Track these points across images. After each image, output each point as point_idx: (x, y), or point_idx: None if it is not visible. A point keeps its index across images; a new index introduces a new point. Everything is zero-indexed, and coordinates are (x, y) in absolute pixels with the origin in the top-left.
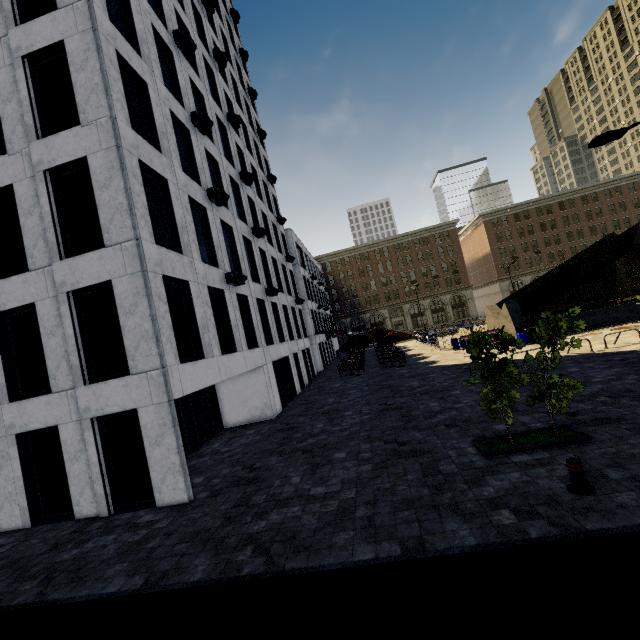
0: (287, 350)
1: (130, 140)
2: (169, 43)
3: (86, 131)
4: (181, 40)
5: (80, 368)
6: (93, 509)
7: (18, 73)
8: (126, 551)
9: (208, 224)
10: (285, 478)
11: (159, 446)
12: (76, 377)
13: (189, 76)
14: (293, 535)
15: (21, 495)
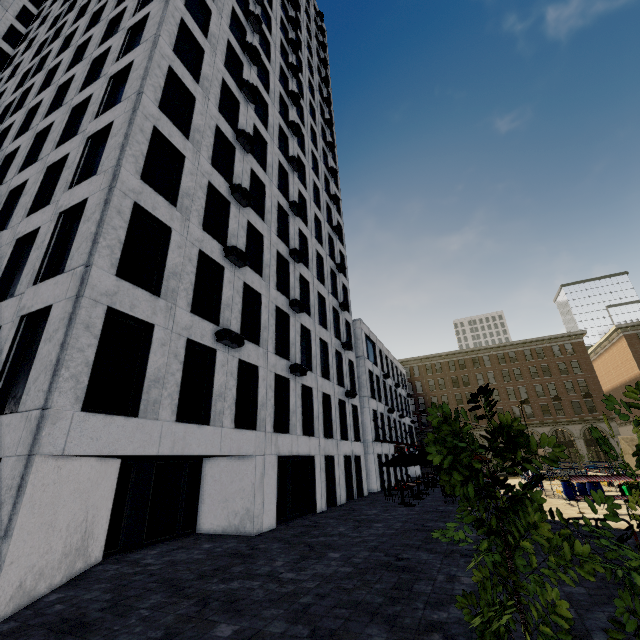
0: (314, 448)
1: (132, 186)
2: (234, 142)
3: (97, 178)
4: (241, 137)
5: None
6: None
7: (81, 148)
8: None
9: (222, 282)
10: None
11: None
12: None
13: (252, 168)
14: None
15: None
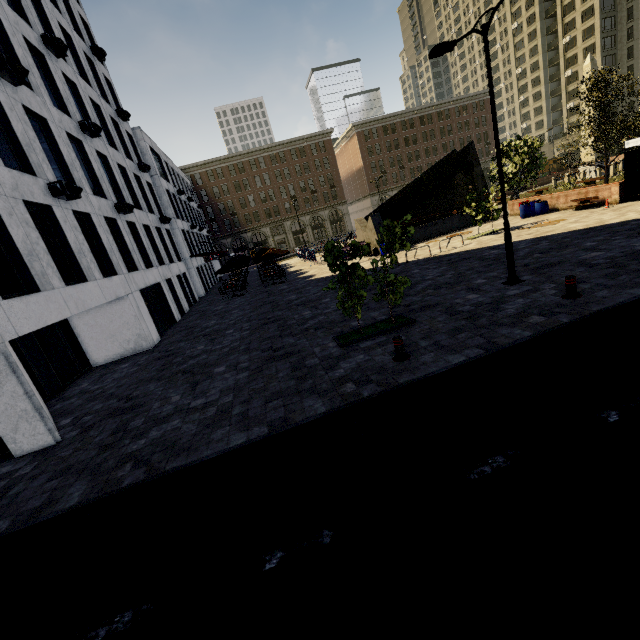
0: (157, 276)
1: None
2: None
3: None
4: None
5: None
6: None
7: None
8: None
9: (3, 111)
10: (165, 399)
11: None
12: None
13: None
14: (173, 443)
15: None
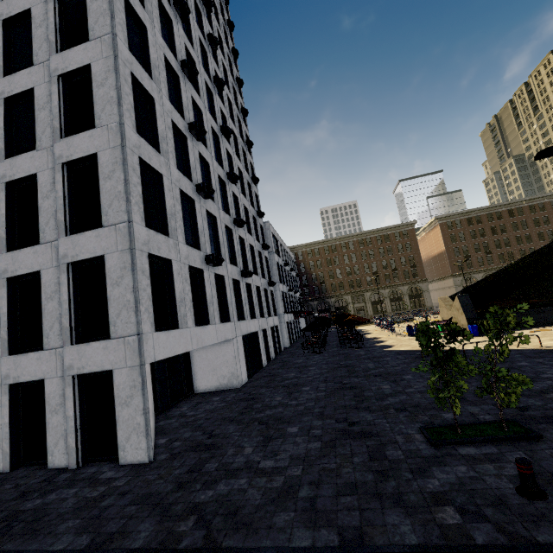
0: (257, 326)
1: (134, 141)
2: (177, 70)
3: (99, 133)
4: (187, 67)
5: (69, 329)
6: (64, 460)
7: (53, 88)
8: (82, 507)
9: (195, 213)
10: (239, 448)
11: (128, 406)
12: (65, 337)
13: (191, 95)
14: (236, 509)
15: (5, 441)
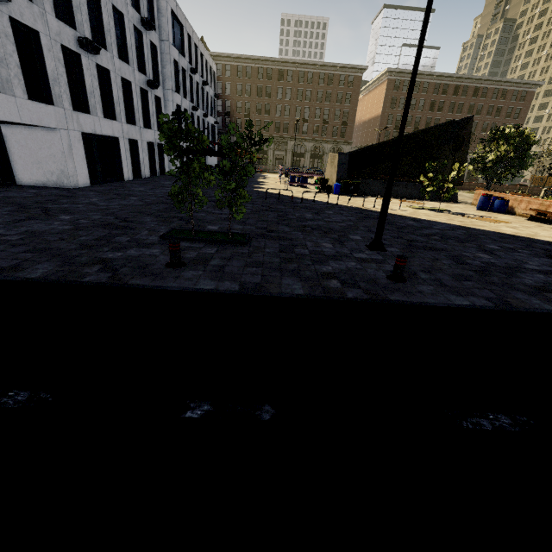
0: (118, 131)
1: None
2: None
3: None
4: None
5: None
6: None
7: None
8: None
9: None
10: None
11: None
12: None
13: None
14: None
15: None
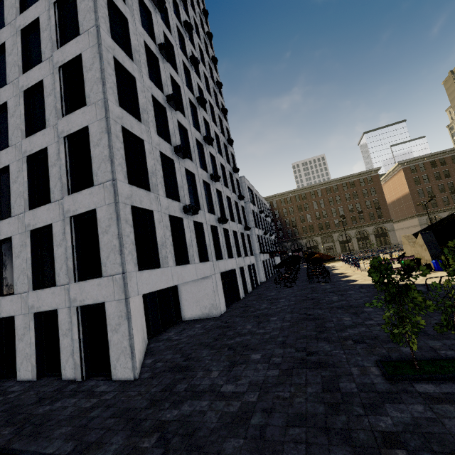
0: (234, 264)
1: (117, 113)
2: (156, 53)
3: (89, 109)
4: (163, 49)
5: (73, 270)
6: (73, 374)
7: (56, 77)
8: (76, 416)
9: (174, 171)
10: (207, 371)
11: (117, 332)
12: (70, 276)
13: (170, 73)
14: (193, 431)
15: (33, 356)
